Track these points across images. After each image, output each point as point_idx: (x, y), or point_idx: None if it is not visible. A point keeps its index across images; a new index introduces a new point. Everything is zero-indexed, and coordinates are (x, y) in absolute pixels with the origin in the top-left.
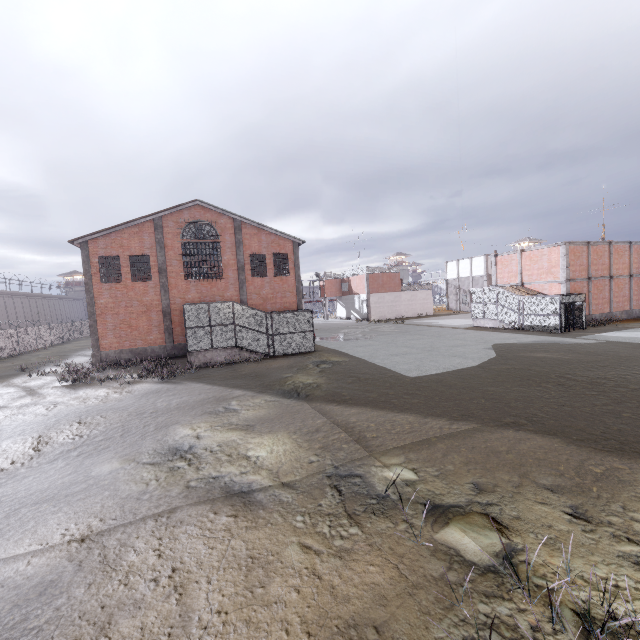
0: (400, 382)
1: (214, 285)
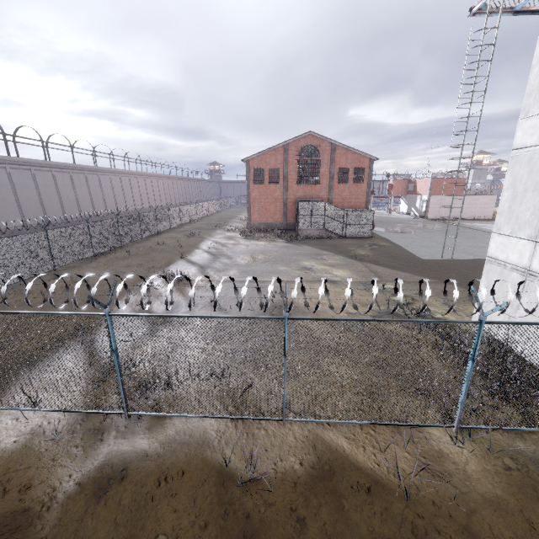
0: (414, 260)
1: (313, 188)
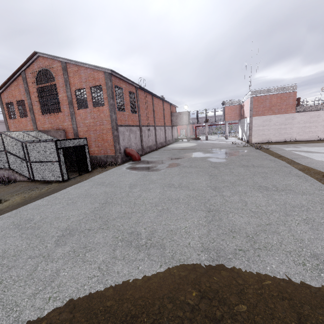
0: None
1: (57, 117)
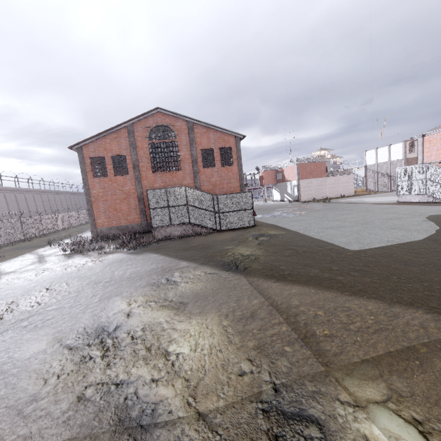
0: (342, 256)
1: (174, 176)
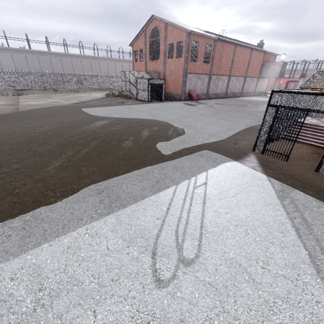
0: (75, 108)
1: (157, 63)
